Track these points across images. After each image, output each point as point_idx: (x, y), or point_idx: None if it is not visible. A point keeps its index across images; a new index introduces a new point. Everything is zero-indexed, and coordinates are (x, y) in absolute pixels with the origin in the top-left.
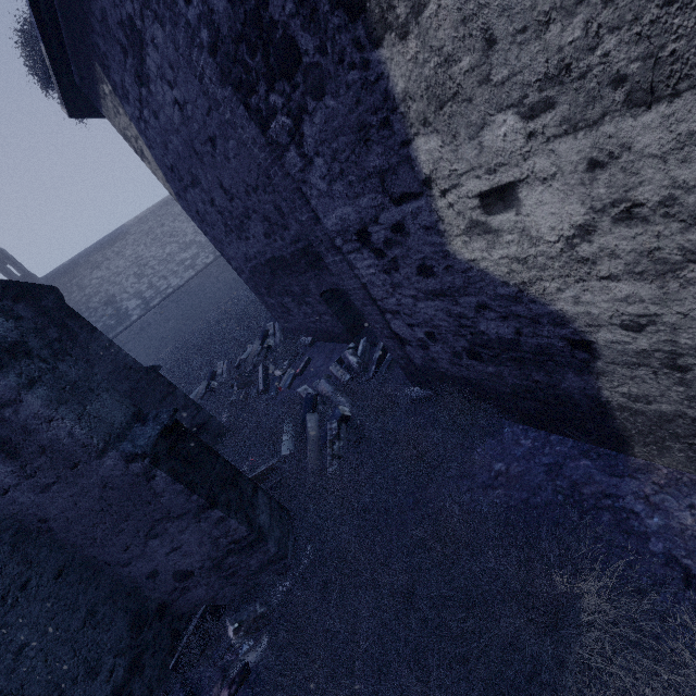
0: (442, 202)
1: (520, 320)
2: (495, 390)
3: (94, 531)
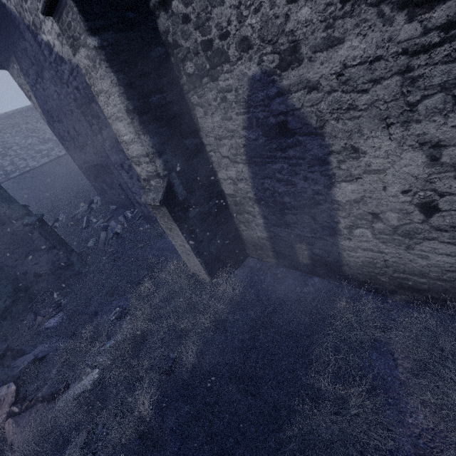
0: None
1: None
2: None
3: (4, 251)
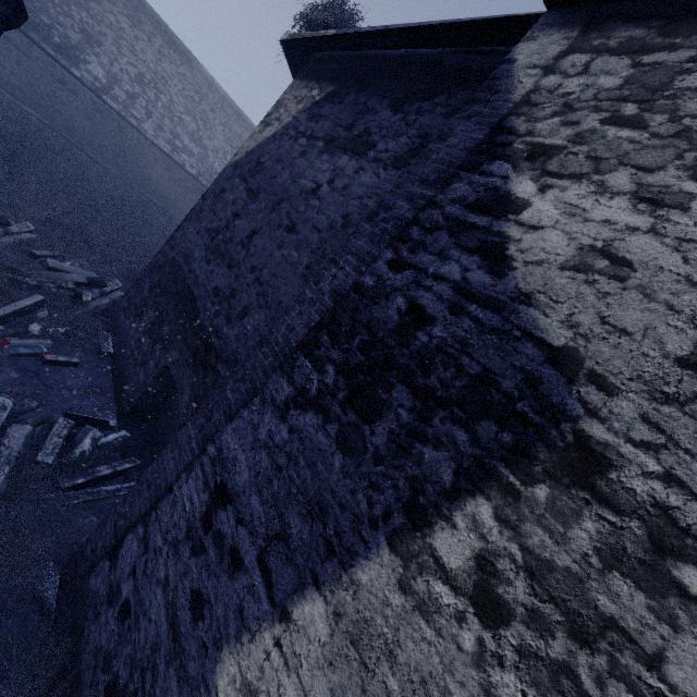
0: (270, 639)
1: None
2: None
3: None
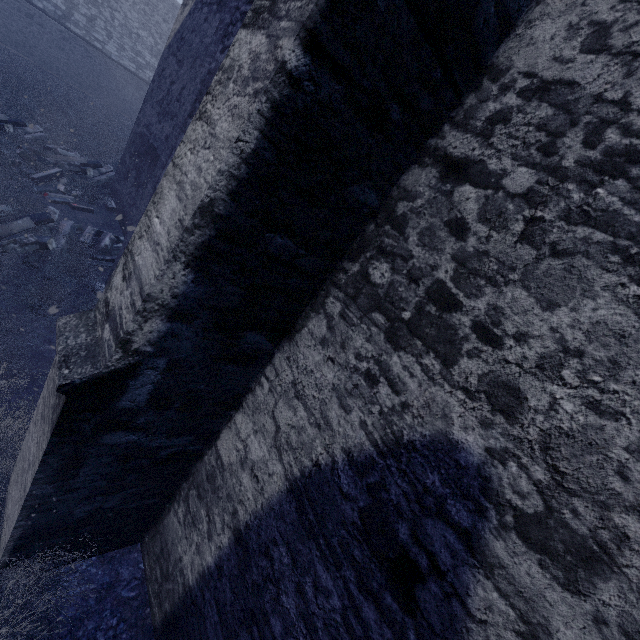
0: None
1: None
2: None
3: None
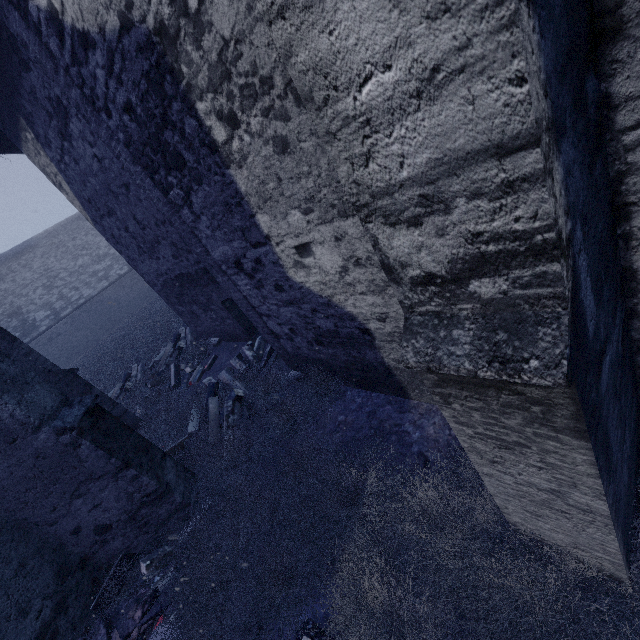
0: (278, 249)
1: (334, 318)
2: (337, 366)
3: (26, 496)
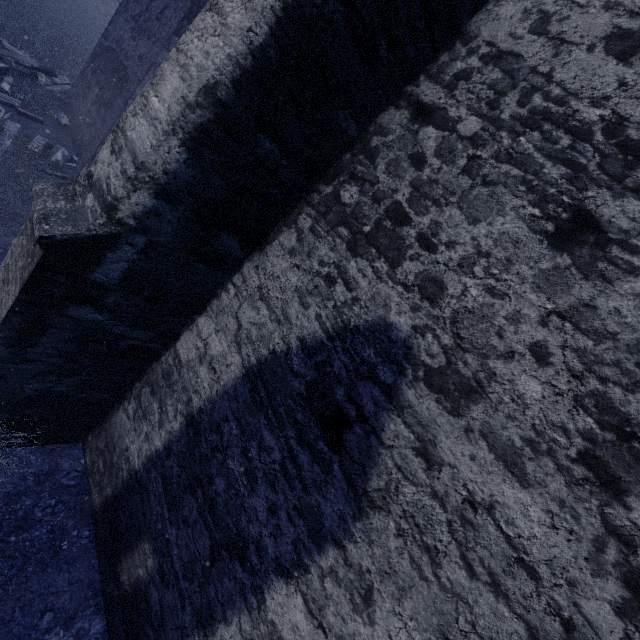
0: None
1: None
2: None
3: None
